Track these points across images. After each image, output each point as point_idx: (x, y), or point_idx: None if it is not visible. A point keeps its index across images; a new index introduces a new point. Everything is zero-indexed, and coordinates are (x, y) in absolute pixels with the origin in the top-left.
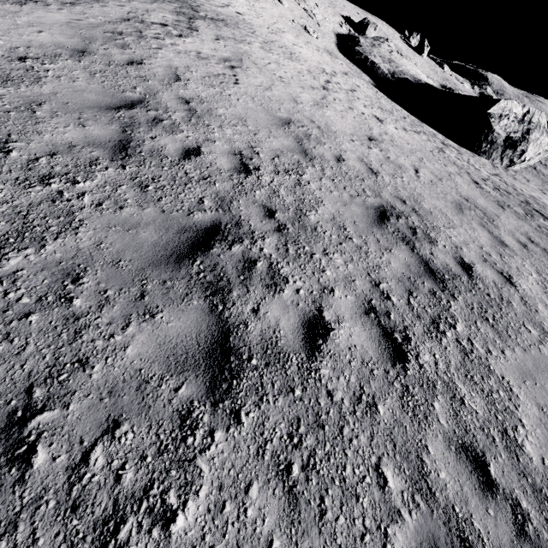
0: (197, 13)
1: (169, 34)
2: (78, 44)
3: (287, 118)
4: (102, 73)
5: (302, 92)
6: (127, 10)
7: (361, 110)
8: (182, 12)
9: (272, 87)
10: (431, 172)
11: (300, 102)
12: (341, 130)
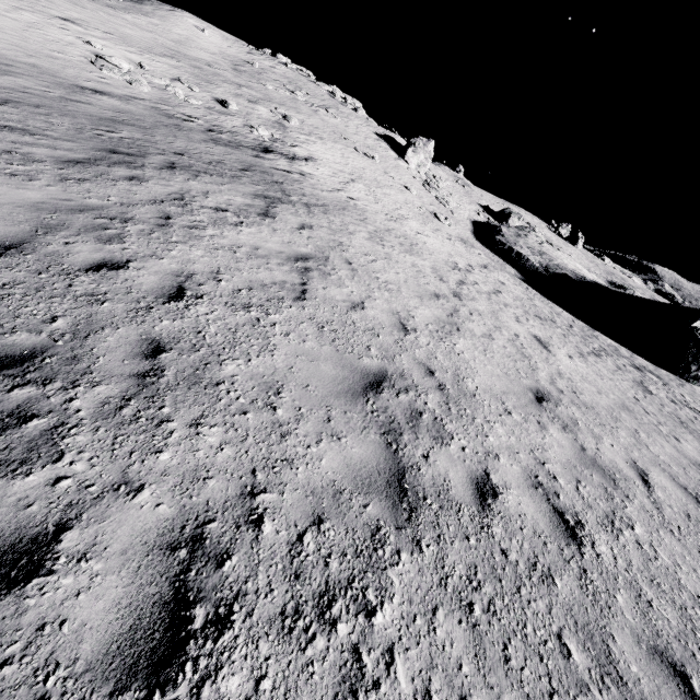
0: (287, 196)
1: (219, 222)
2: (16, 234)
3: (378, 370)
4: (4, 288)
5: (419, 305)
6: (171, 191)
7: (514, 329)
8: (265, 195)
9: (366, 302)
10: (672, 476)
11: (412, 327)
12: (484, 385)
